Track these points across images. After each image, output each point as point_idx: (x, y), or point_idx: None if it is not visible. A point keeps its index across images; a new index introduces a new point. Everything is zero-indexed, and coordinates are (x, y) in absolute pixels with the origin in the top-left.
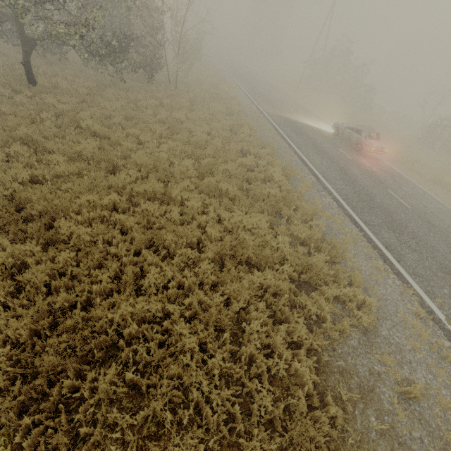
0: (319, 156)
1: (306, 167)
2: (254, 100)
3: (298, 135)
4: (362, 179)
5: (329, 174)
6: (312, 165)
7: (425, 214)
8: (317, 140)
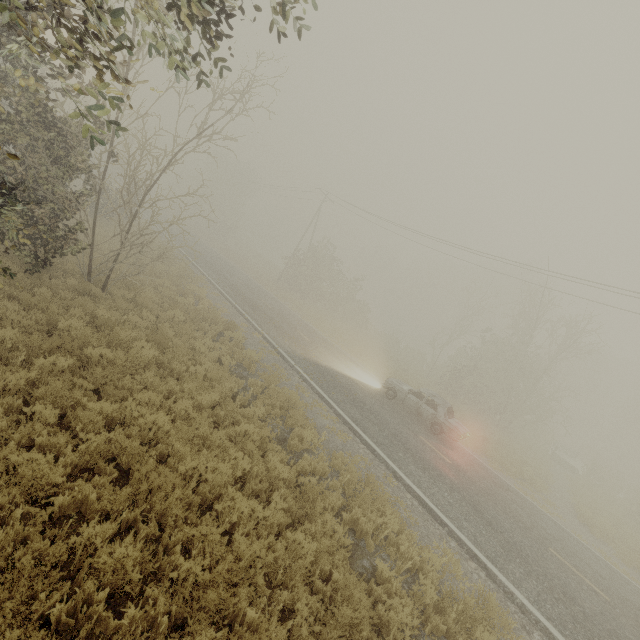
0: (429, 477)
1: (441, 526)
2: (250, 318)
3: (362, 413)
4: (512, 530)
5: (484, 541)
6: (448, 519)
7: (628, 607)
8: (388, 421)
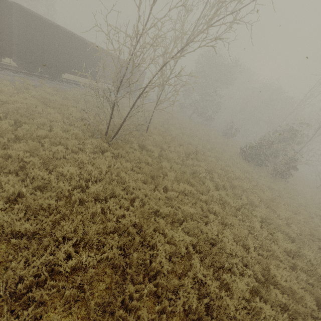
0: None
1: None
2: None
3: None
4: None
5: None
6: None
7: None
8: None
